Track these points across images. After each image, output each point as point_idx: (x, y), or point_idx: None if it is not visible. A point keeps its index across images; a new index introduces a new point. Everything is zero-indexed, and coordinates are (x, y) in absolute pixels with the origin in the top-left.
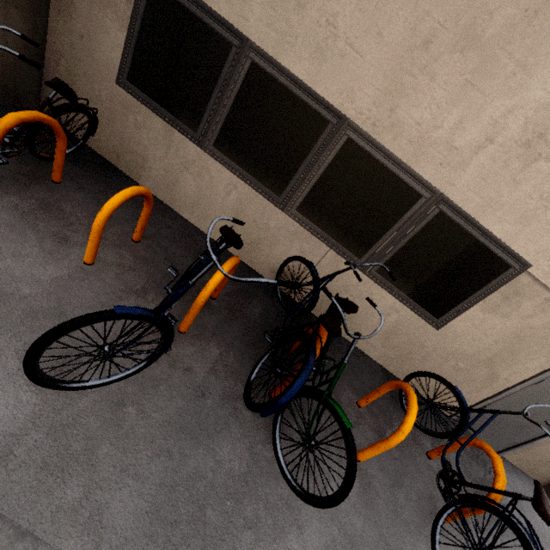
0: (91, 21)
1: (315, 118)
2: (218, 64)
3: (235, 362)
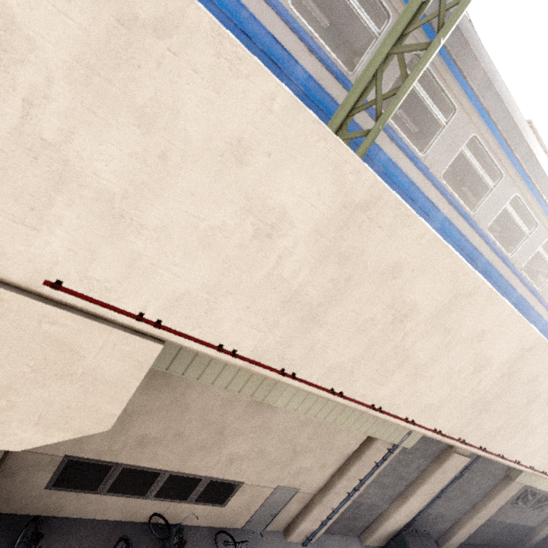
0: (29, 475)
1: (155, 473)
2: (107, 471)
3: None
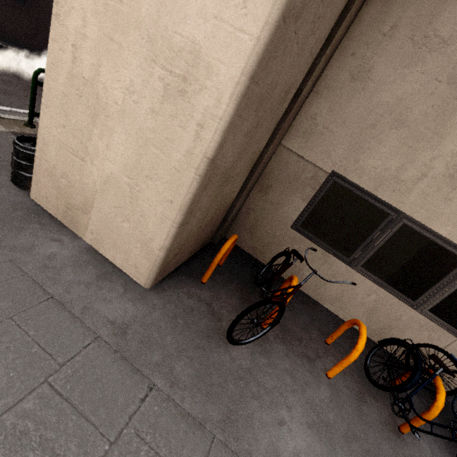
0: (282, 196)
1: (453, 257)
2: (375, 223)
3: (441, 456)
